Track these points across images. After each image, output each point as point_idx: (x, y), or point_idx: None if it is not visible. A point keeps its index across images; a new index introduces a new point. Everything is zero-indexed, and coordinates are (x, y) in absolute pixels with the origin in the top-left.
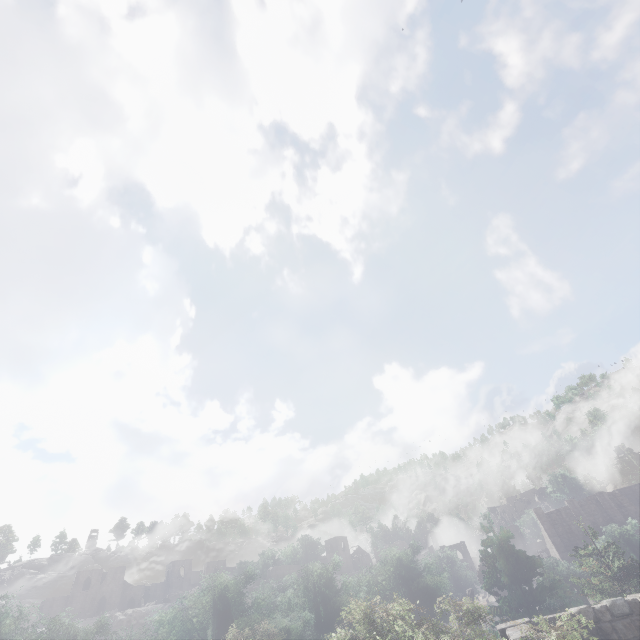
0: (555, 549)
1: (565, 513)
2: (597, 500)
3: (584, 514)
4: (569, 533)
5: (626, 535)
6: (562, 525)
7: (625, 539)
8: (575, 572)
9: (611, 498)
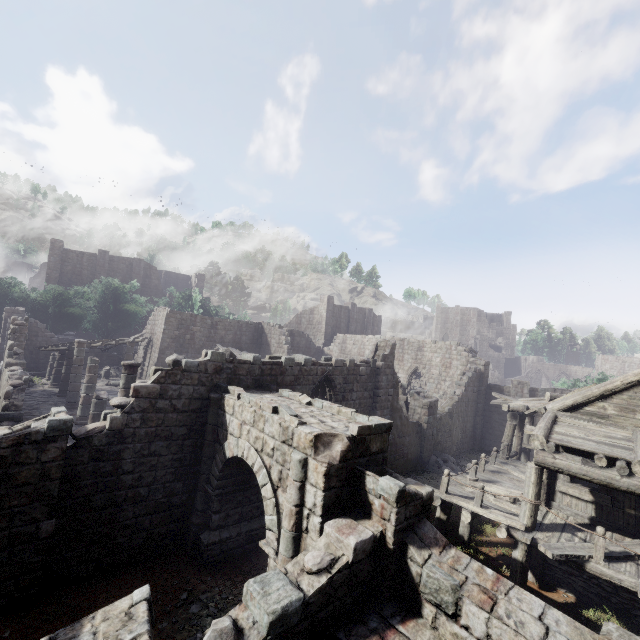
0: (46, 281)
1: (89, 259)
2: (132, 264)
3: (107, 267)
4: (76, 275)
5: (118, 291)
6: (75, 266)
7: (114, 293)
8: (25, 297)
9: (146, 268)
